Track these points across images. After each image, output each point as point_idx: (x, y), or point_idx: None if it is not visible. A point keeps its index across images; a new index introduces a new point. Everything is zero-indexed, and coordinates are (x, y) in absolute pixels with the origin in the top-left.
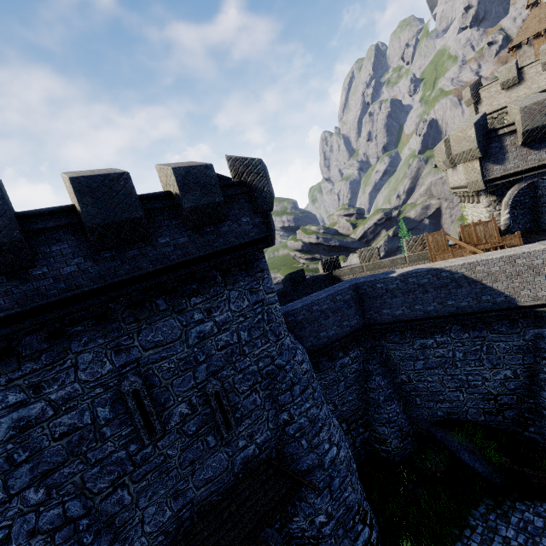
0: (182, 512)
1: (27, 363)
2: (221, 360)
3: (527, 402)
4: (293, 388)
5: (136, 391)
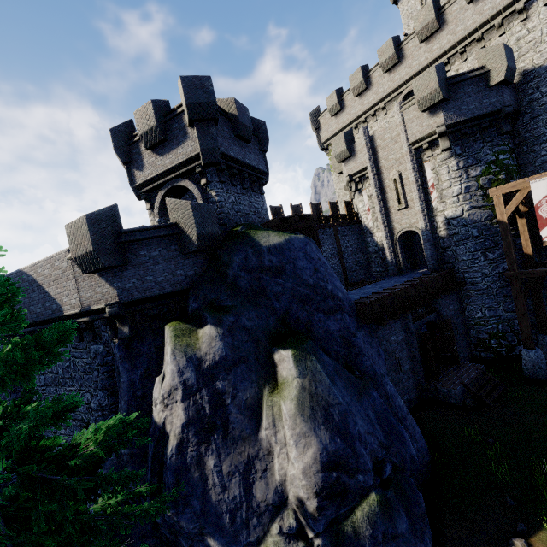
0: None
1: None
2: None
3: None
4: None
5: None
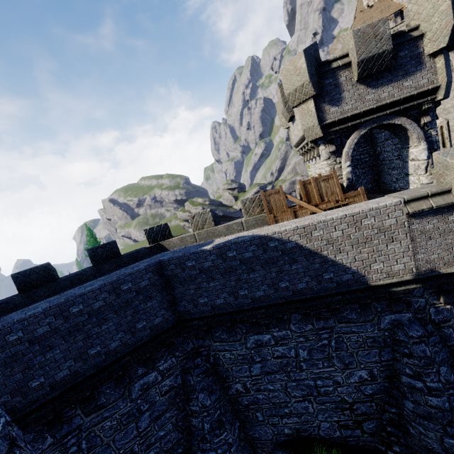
0: None
1: None
2: None
3: (389, 411)
4: None
5: None
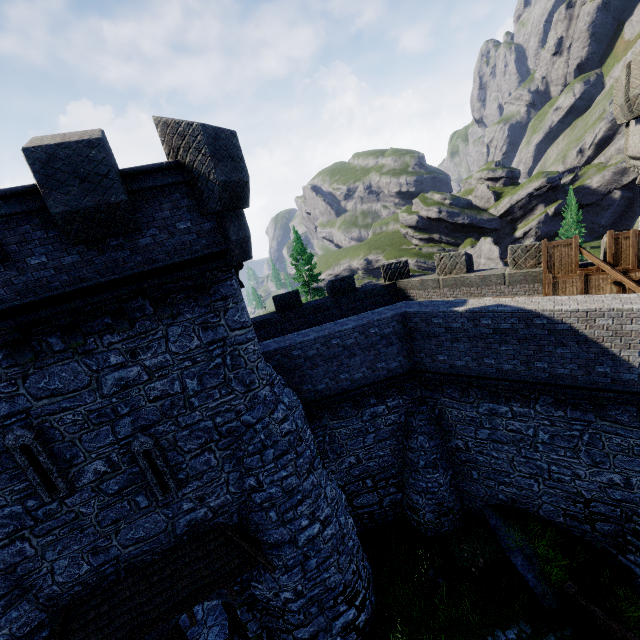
0: (105, 567)
1: None
2: (155, 413)
3: (636, 522)
4: (265, 452)
5: (26, 445)
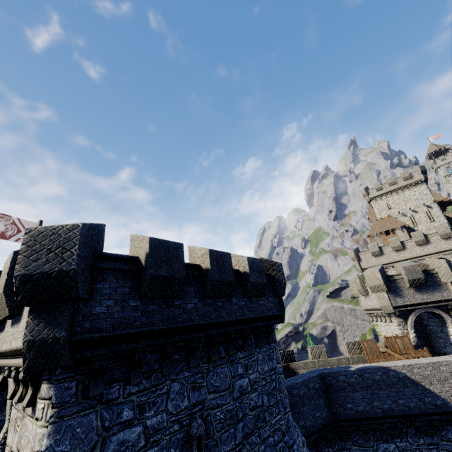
0: None
1: (143, 380)
2: (251, 422)
3: None
4: None
5: (199, 437)
